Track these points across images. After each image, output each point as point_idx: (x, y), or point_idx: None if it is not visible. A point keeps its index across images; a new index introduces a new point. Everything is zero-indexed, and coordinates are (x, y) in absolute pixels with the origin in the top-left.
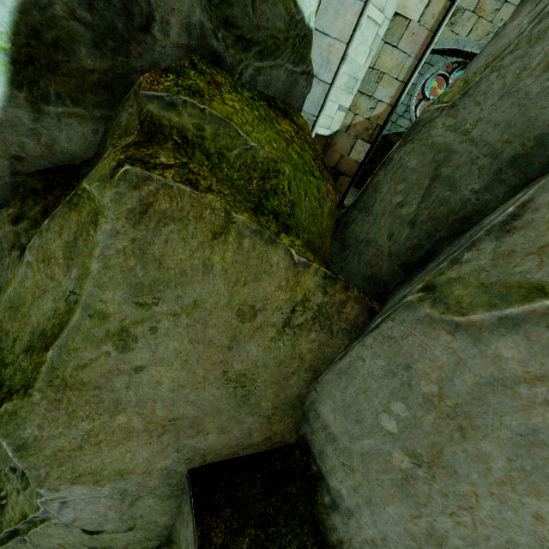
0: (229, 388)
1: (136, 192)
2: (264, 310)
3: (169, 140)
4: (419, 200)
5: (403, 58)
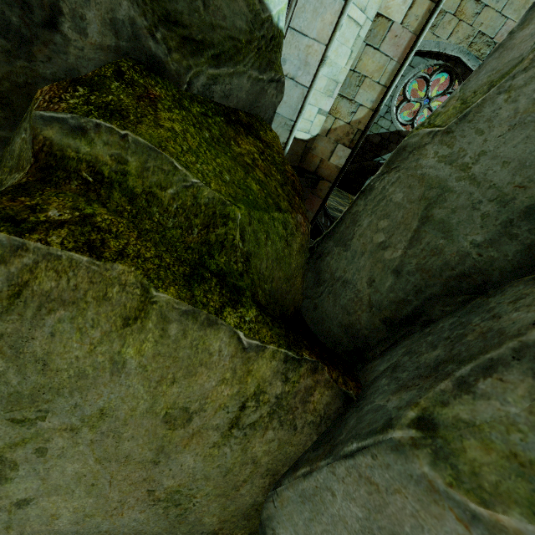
0: (157, 509)
1: (2, 268)
2: (202, 411)
3: (74, 178)
4: (406, 244)
5: (385, 61)
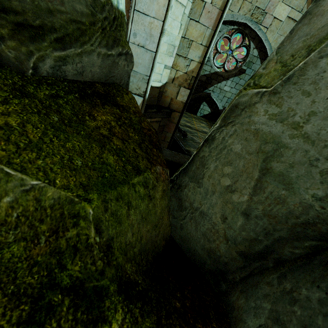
0: None
1: None
2: None
3: None
4: (251, 191)
5: (204, 30)
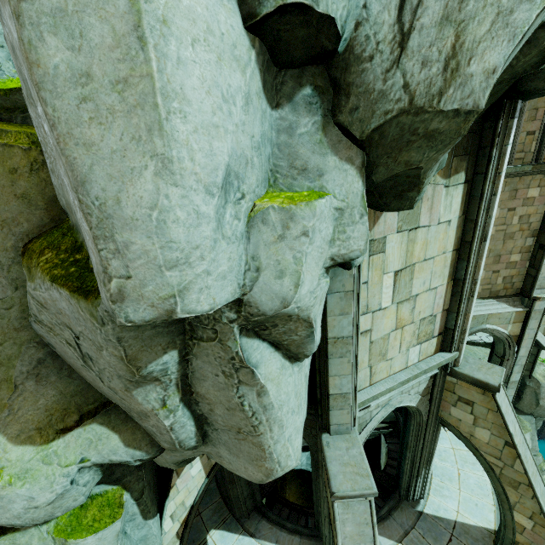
0: (20, 201)
1: None
2: (20, 168)
3: None
4: None
5: None
